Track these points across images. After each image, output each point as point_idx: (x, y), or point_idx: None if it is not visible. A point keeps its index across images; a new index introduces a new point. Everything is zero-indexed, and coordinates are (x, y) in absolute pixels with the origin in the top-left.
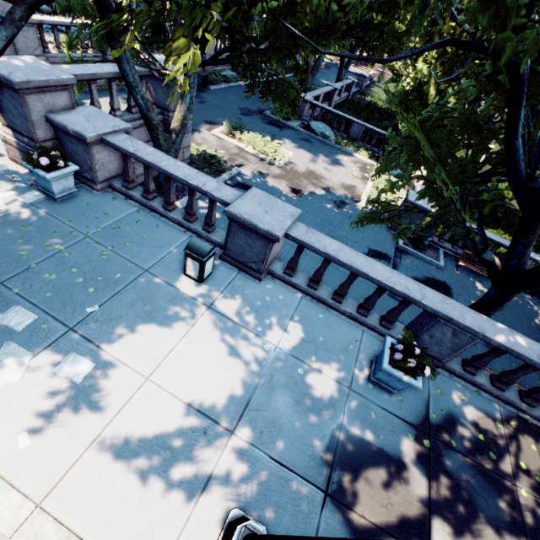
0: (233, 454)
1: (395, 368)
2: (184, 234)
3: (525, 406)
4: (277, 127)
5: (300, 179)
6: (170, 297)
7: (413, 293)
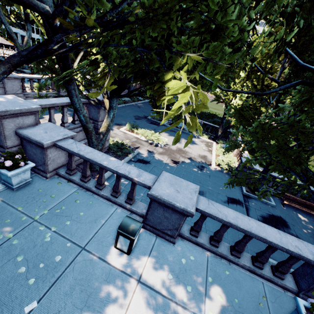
0: None
1: None
2: (111, 207)
3: None
4: (155, 125)
5: (175, 154)
6: (105, 275)
7: (304, 252)
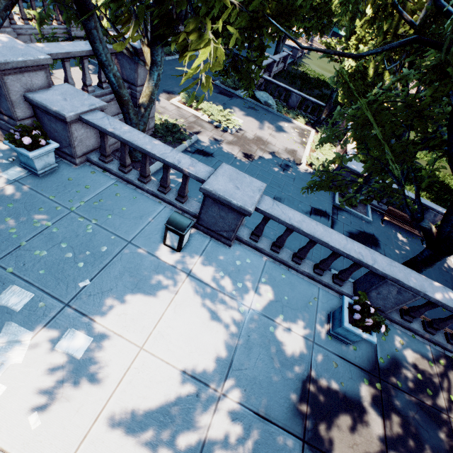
0: (223, 413)
1: (354, 326)
2: (159, 205)
3: (450, 346)
4: (226, 96)
5: (250, 145)
6: (154, 267)
7: (365, 258)
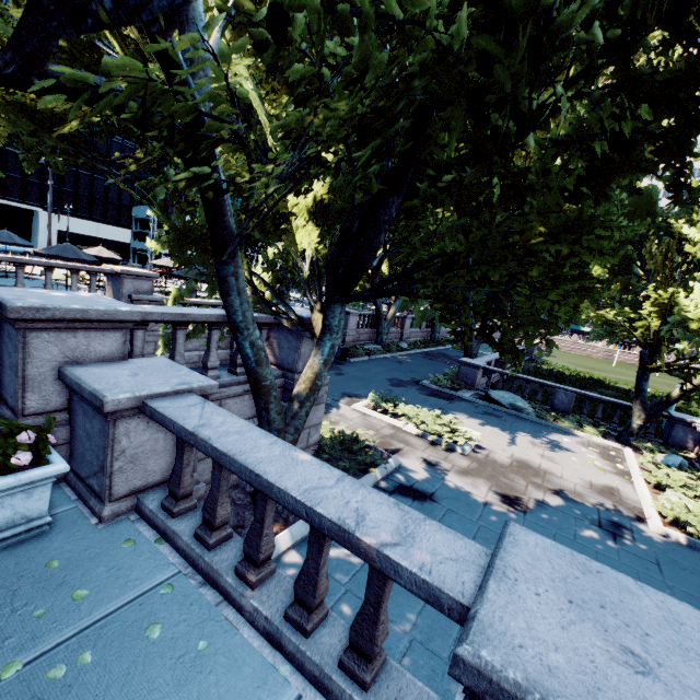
0: None
1: None
2: (278, 688)
3: None
4: (442, 399)
5: (509, 475)
6: None
7: None
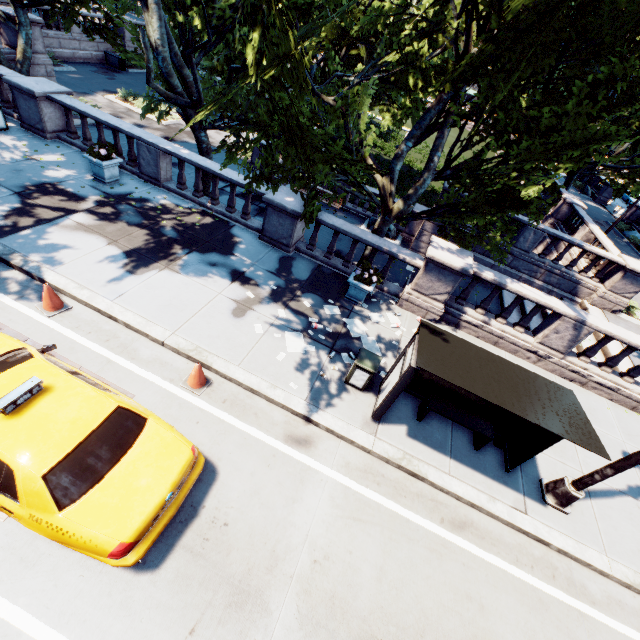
0: None
1: (91, 156)
2: None
3: (210, 205)
4: None
5: (181, 134)
6: None
7: (122, 126)
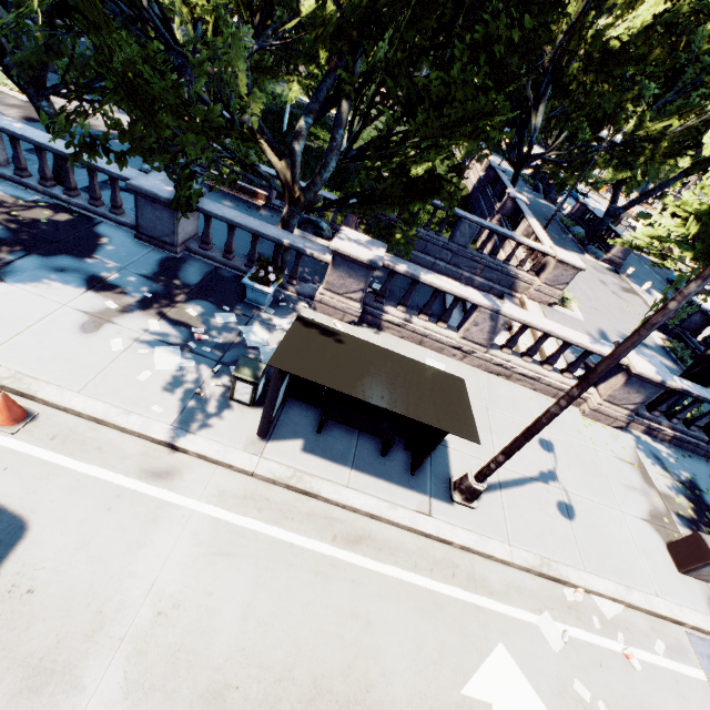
0: None
1: None
2: None
3: (65, 197)
4: None
5: None
6: None
7: None
